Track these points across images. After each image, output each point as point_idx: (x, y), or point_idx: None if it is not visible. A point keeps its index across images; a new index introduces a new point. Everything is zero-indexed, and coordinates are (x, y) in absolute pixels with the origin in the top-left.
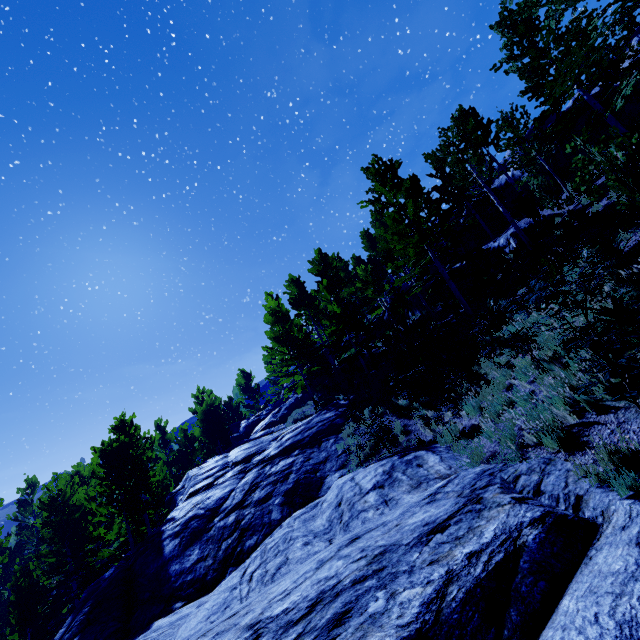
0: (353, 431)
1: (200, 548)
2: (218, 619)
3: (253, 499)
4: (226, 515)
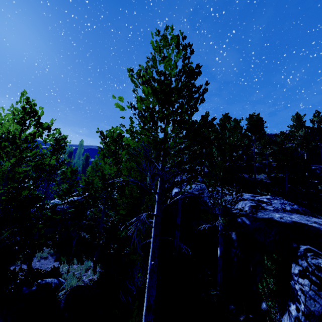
0: None
1: None
2: None
3: None
4: None
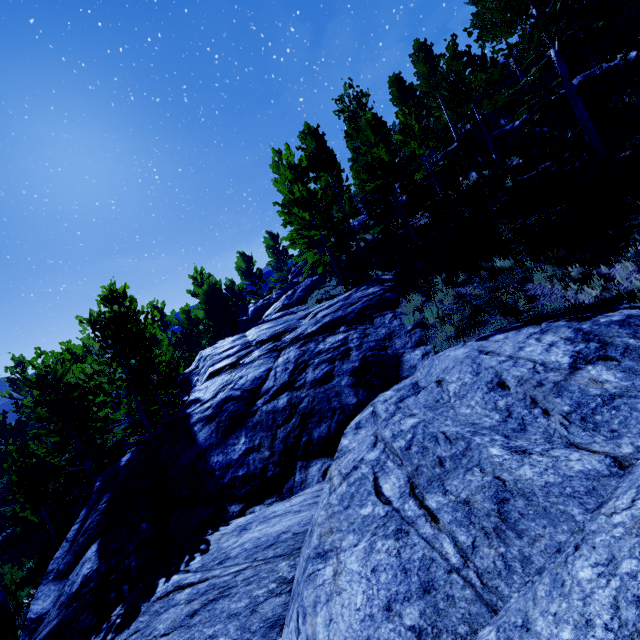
0: (419, 304)
1: (246, 436)
2: (431, 626)
3: (306, 379)
4: (272, 397)
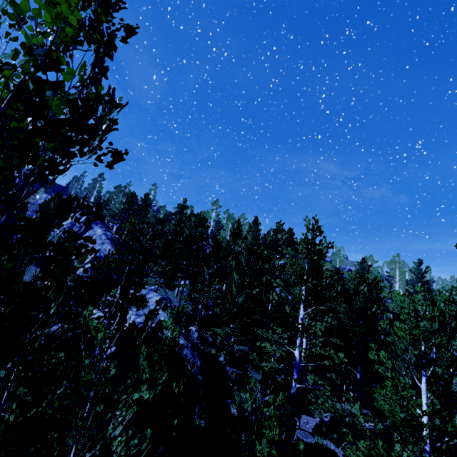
0: None
1: None
2: None
3: None
4: None
